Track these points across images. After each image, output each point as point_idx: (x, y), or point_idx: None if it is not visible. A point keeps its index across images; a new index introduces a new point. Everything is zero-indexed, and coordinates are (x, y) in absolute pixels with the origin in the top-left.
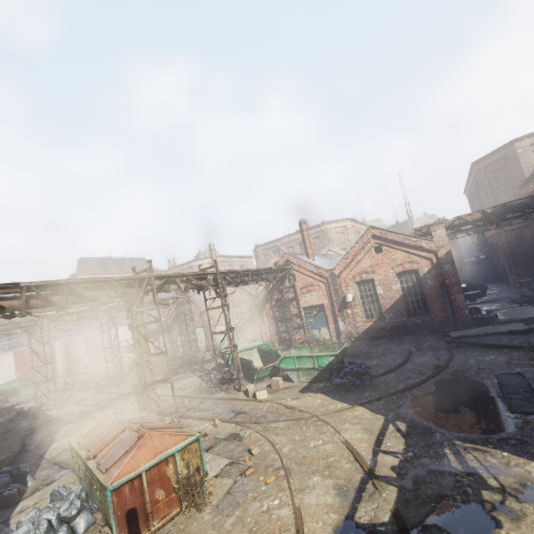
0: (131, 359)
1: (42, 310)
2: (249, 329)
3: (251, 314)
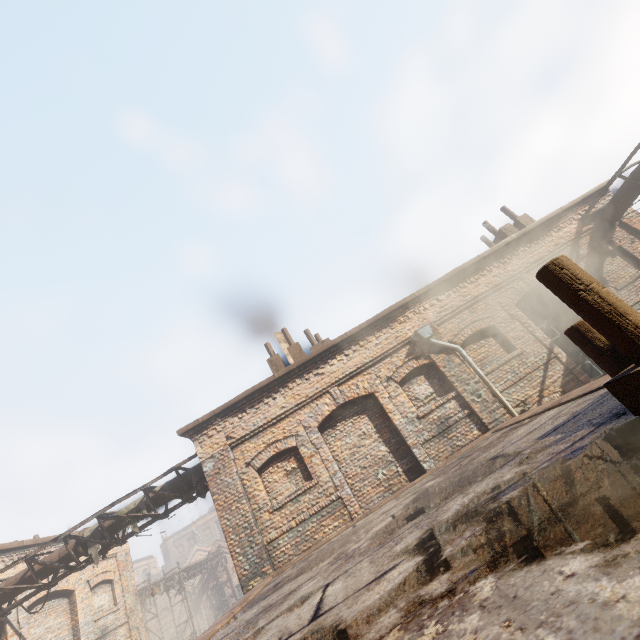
0: None
1: None
2: (187, 633)
3: (188, 614)
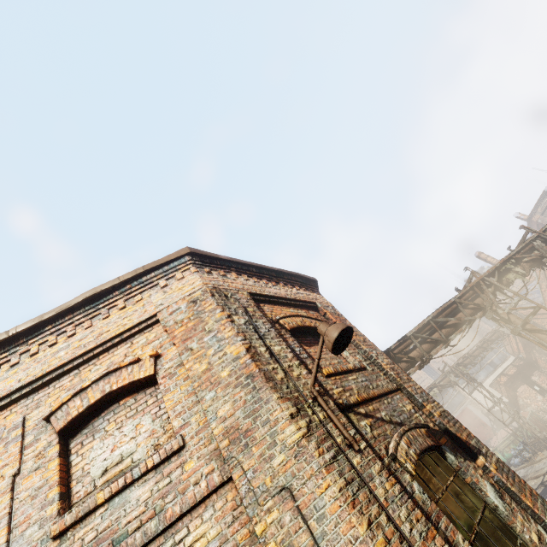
0: (526, 415)
1: (435, 350)
2: None
3: None
